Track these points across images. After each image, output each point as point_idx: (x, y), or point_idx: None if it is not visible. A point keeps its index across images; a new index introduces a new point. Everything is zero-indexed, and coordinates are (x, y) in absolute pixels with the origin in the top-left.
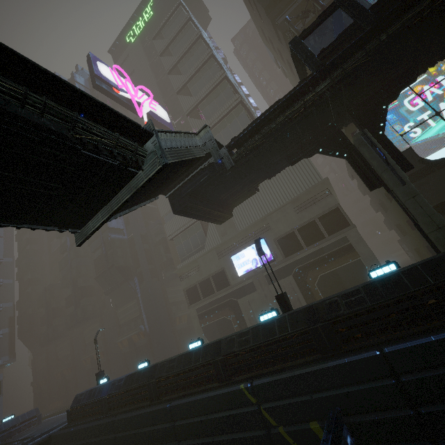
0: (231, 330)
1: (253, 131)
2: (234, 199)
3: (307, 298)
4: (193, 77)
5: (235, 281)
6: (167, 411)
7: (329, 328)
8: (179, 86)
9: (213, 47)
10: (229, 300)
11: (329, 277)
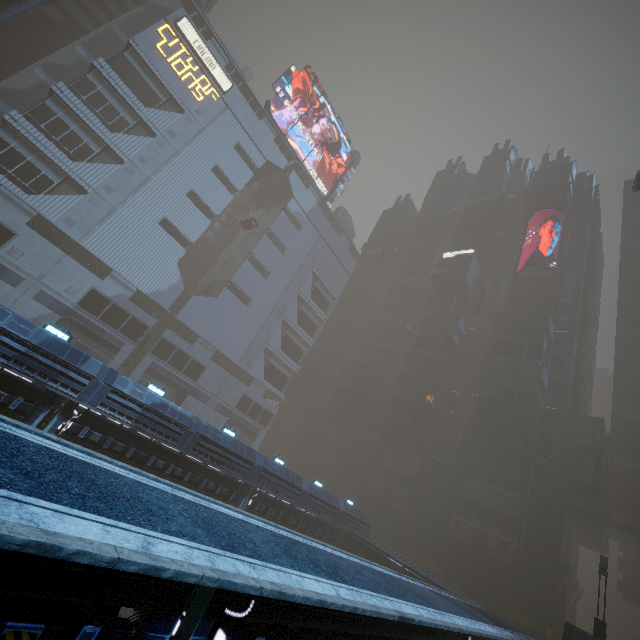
0: None
1: None
2: None
3: None
4: None
5: None
6: None
7: None
8: None
9: None
10: None
11: None
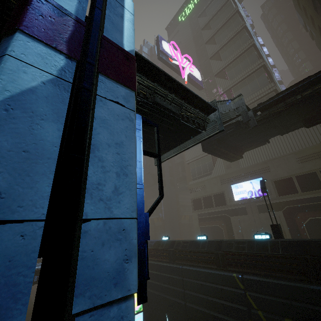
0: (221, 236)
1: (279, 100)
2: (247, 146)
3: (293, 233)
4: (225, 45)
5: (231, 203)
6: (180, 270)
7: (318, 262)
8: (213, 53)
9: (245, 18)
10: (224, 215)
11: (320, 222)
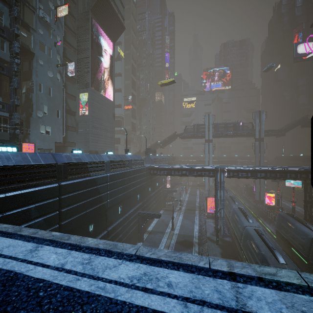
0: None
1: None
2: None
3: None
4: None
5: None
6: (290, 163)
7: None
8: None
9: None
10: None
11: None
